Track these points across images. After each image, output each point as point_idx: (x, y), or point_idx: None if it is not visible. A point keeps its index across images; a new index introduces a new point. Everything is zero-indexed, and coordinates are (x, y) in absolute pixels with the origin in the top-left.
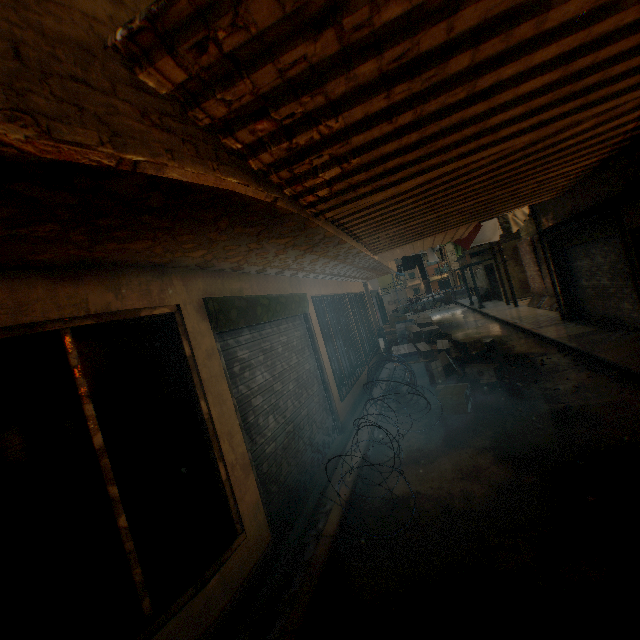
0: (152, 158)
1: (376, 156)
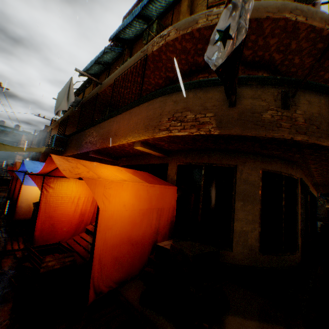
0: None
1: None
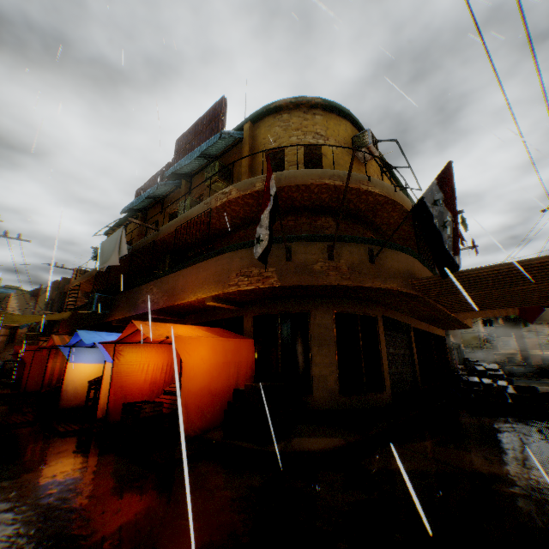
0: (401, 288)
1: (448, 290)
